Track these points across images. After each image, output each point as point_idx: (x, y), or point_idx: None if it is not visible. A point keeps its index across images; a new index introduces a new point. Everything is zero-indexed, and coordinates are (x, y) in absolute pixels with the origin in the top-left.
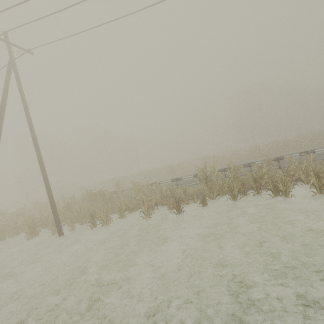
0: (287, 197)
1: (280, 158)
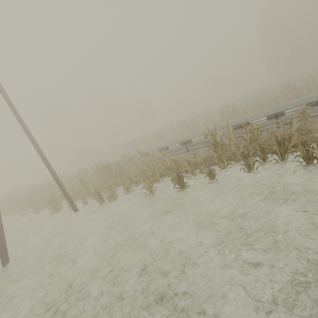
0: None
1: None
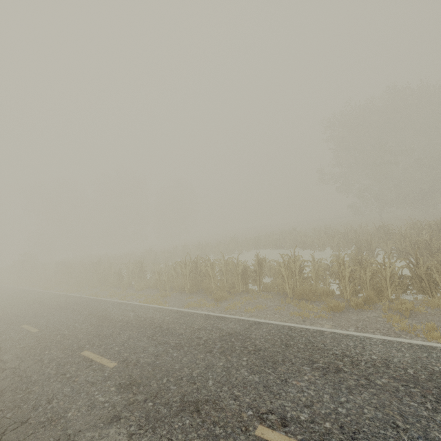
0: None
1: None
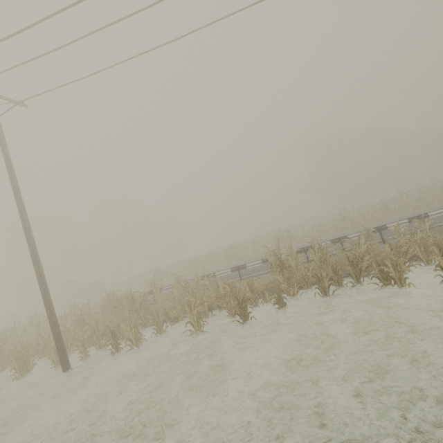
0: (404, 287)
1: (381, 228)
